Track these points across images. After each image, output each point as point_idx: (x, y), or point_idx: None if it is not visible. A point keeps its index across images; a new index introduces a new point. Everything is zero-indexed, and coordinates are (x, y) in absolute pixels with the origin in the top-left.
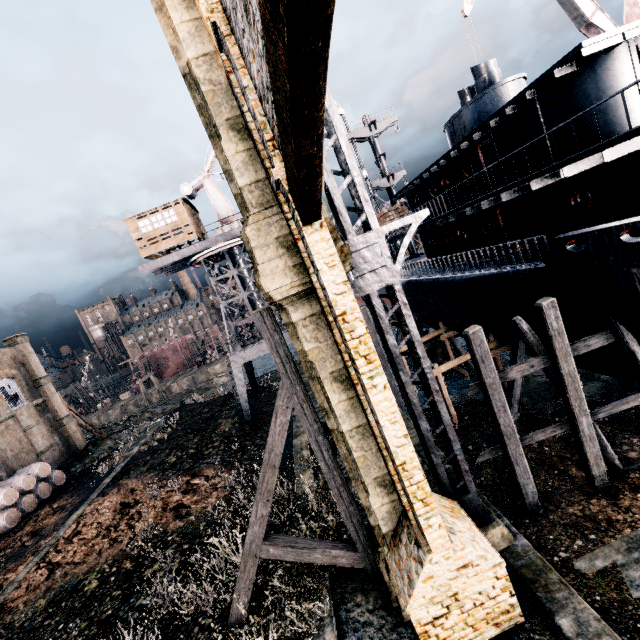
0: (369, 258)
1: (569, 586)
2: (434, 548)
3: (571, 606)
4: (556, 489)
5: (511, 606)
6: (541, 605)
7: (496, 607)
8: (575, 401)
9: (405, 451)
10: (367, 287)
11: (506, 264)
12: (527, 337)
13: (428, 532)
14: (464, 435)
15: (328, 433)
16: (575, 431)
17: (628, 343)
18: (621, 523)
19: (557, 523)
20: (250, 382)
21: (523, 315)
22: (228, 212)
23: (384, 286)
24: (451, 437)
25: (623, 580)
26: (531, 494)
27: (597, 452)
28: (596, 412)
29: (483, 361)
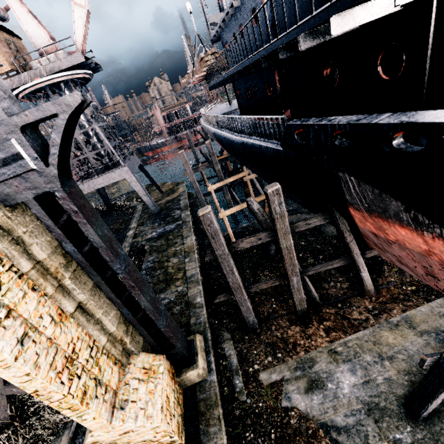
0: (8, 159)
1: (222, 422)
2: (94, 429)
3: (215, 440)
4: (274, 314)
5: (172, 441)
6: (198, 435)
7: (160, 443)
8: (289, 266)
9: (33, 384)
10: (17, 194)
11: (263, 137)
12: (257, 216)
13: (84, 423)
14: (238, 261)
15: (141, 256)
16: (289, 284)
17: (339, 224)
18: (301, 347)
19: (263, 342)
20: (105, 203)
21: (279, 182)
22: (45, 42)
23: (41, 193)
24: (153, 317)
25: (282, 392)
26: (252, 322)
27: (302, 297)
28: (307, 271)
29: (213, 238)
